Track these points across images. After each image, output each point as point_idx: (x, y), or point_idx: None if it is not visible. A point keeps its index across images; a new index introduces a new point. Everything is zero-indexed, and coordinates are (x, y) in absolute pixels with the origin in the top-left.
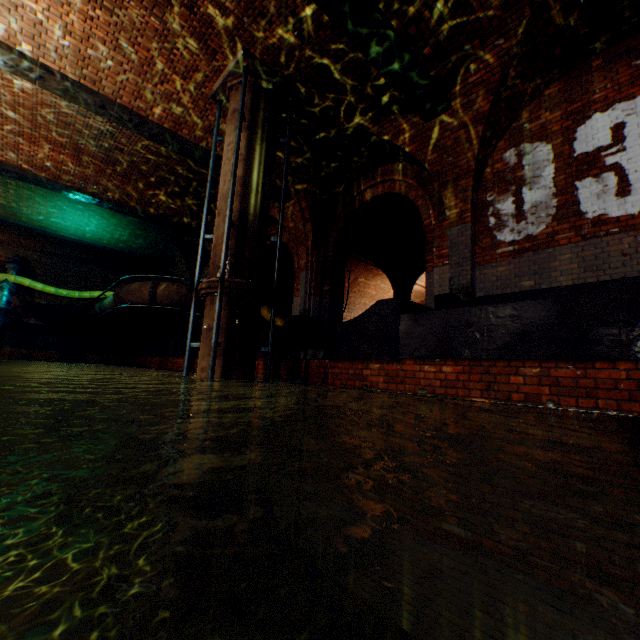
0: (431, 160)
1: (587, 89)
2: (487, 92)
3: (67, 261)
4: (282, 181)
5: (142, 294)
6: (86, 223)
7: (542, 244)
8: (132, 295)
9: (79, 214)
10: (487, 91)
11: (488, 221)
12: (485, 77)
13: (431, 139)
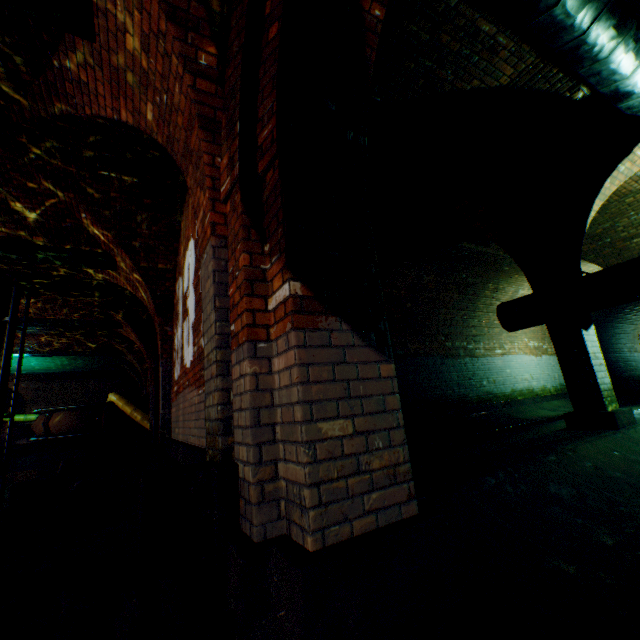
0: (142, 297)
1: (186, 225)
2: (118, 247)
3: (51, 382)
4: (3, 357)
5: (40, 427)
6: (28, 360)
7: (179, 388)
8: (36, 428)
9: (16, 357)
10: (117, 246)
11: (174, 355)
12: (106, 237)
13: (130, 281)
